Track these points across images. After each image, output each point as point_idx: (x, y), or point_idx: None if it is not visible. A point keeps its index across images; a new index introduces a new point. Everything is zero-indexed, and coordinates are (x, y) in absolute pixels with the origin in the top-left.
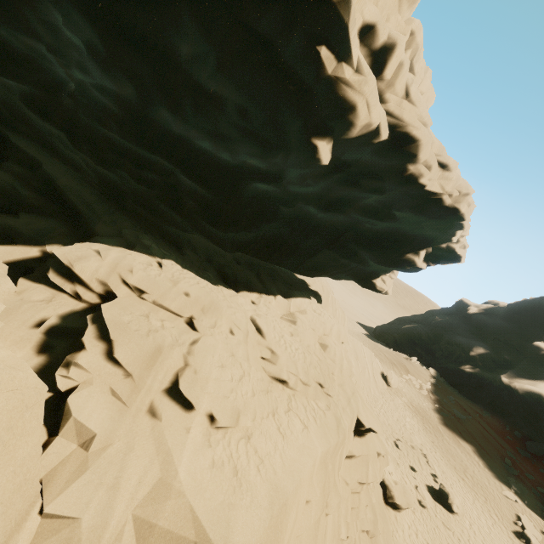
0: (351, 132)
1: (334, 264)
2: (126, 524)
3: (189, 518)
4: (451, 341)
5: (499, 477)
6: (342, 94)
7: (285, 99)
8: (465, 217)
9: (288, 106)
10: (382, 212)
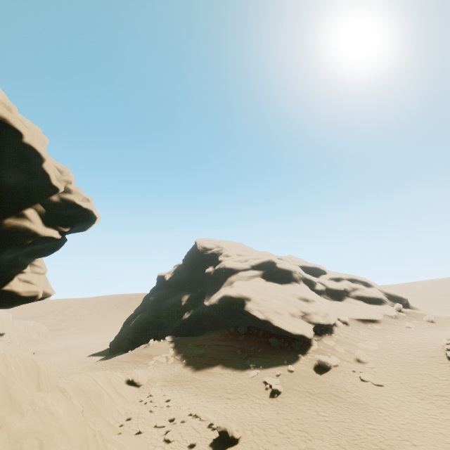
0: None
1: None
2: None
3: None
4: (168, 306)
5: (242, 368)
6: None
7: None
8: (14, 125)
9: None
10: None
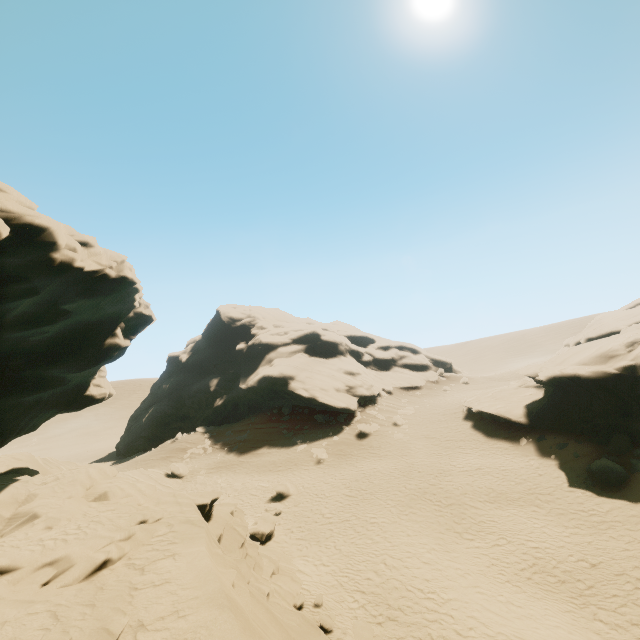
0: None
1: (17, 413)
2: None
3: None
4: (192, 393)
5: (290, 445)
6: None
7: None
8: (135, 280)
9: None
10: (48, 313)
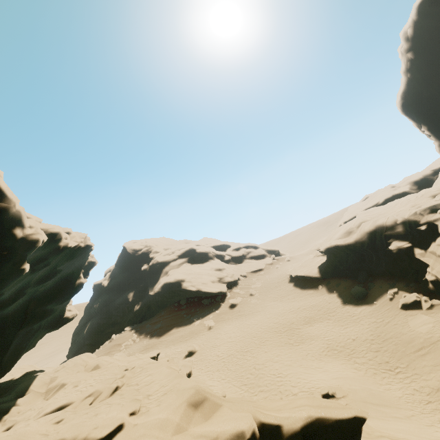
0: (35, 250)
1: (29, 336)
2: (173, 439)
3: (178, 406)
4: (116, 306)
5: (190, 323)
6: (31, 239)
7: (0, 260)
8: (92, 245)
9: (2, 262)
10: (51, 273)
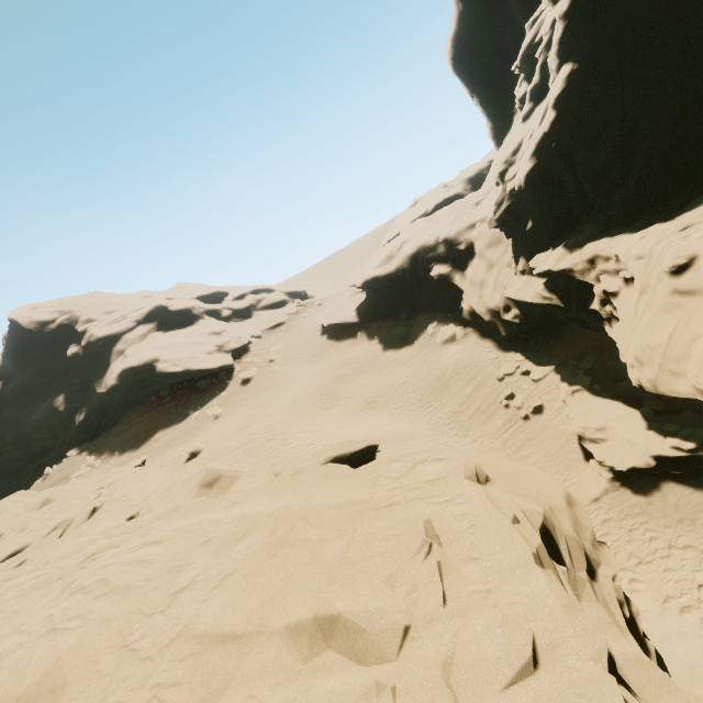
0: None
1: None
2: None
3: (188, 491)
4: (36, 425)
5: (183, 419)
6: None
7: None
8: None
9: None
10: None
